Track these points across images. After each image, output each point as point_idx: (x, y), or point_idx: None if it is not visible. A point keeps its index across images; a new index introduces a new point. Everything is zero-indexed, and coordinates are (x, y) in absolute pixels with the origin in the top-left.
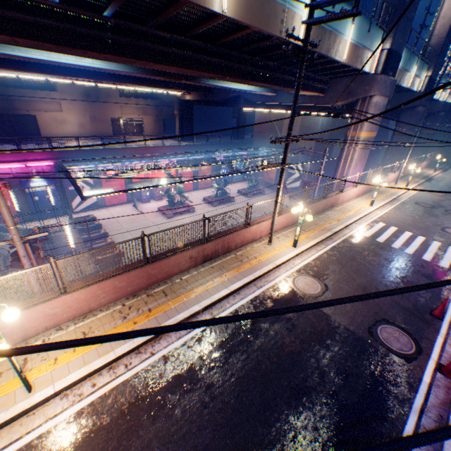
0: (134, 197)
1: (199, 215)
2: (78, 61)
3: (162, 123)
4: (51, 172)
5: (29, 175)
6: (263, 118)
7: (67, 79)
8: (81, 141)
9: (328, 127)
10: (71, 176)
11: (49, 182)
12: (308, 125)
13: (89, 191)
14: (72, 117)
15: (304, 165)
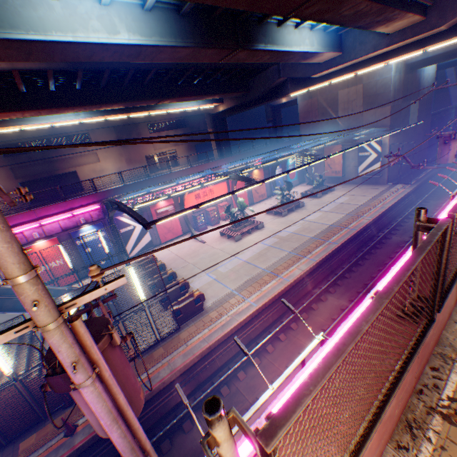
0: (190, 226)
1: (271, 229)
2: (111, 38)
3: (194, 150)
4: (103, 142)
5: (77, 225)
6: (309, 106)
7: (99, 117)
8: (122, 185)
9: (400, 88)
10: (124, 205)
11: (99, 228)
12: (374, 92)
13: (141, 230)
14: (109, 164)
15: (379, 142)
